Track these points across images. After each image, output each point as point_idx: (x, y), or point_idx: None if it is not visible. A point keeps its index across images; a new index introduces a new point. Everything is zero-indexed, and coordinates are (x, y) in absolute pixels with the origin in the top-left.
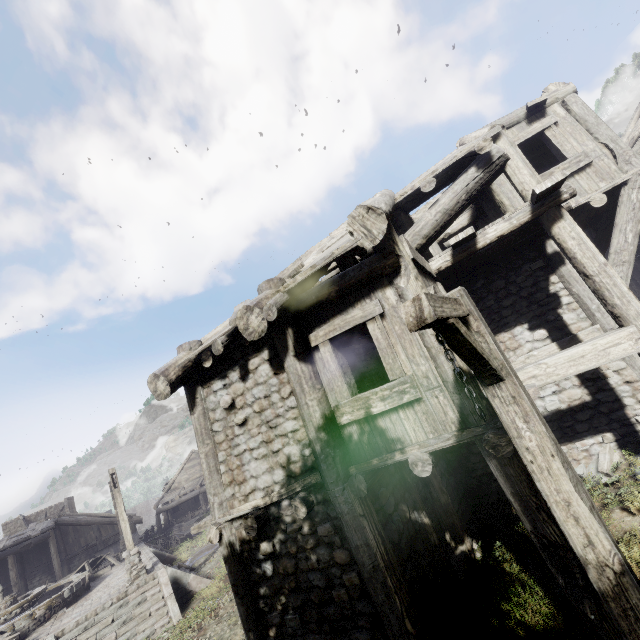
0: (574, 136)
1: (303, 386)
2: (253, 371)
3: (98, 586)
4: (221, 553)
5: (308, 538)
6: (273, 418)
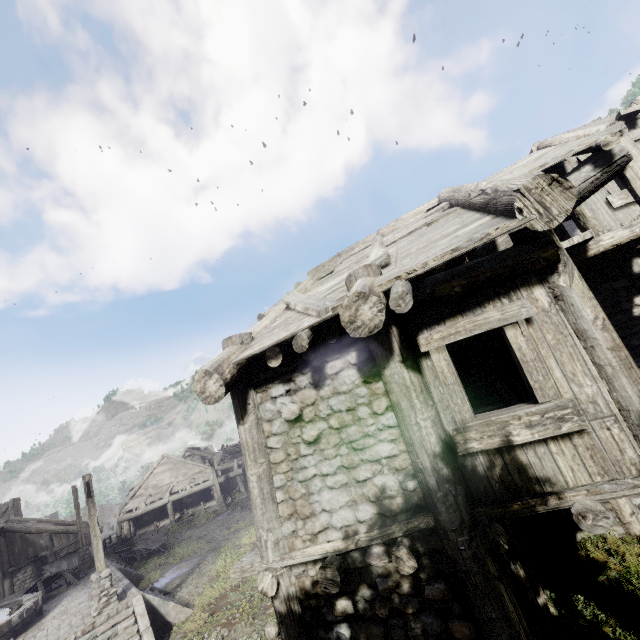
0: None
1: (413, 401)
2: (332, 376)
3: (53, 611)
4: (275, 609)
5: (408, 599)
6: (359, 438)
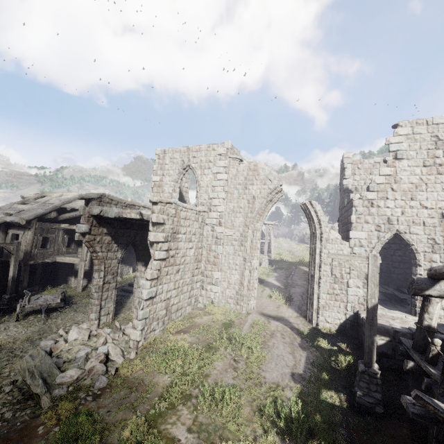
0: None
1: (0, 239)
2: None
3: None
4: None
5: None
6: None
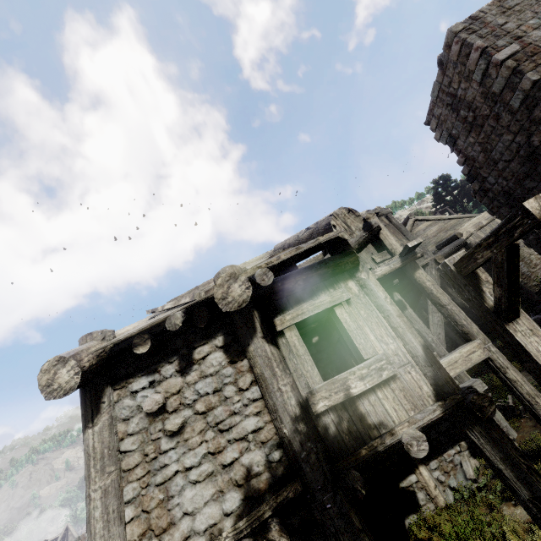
0: (395, 235)
1: (275, 369)
2: (200, 361)
3: None
4: None
5: None
6: (226, 417)
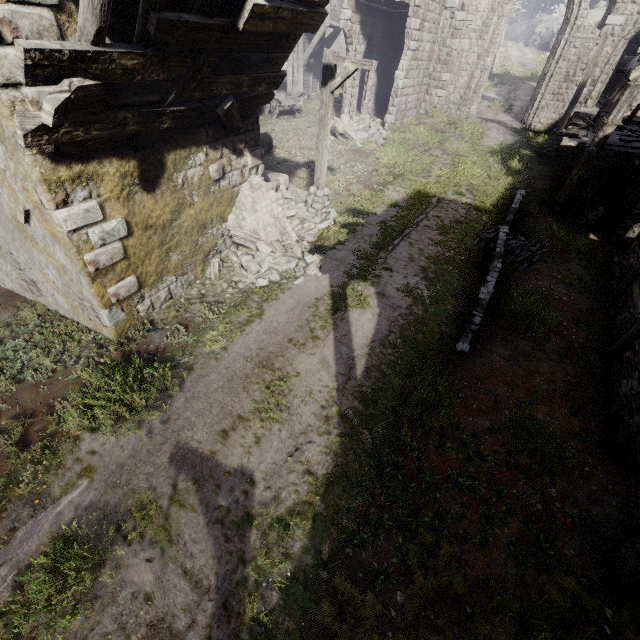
0: None
1: None
2: None
3: None
4: None
5: None
6: None
